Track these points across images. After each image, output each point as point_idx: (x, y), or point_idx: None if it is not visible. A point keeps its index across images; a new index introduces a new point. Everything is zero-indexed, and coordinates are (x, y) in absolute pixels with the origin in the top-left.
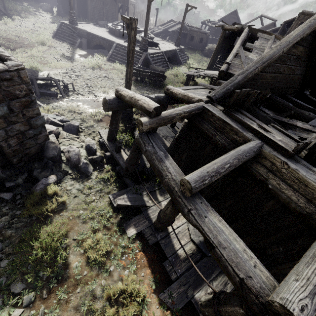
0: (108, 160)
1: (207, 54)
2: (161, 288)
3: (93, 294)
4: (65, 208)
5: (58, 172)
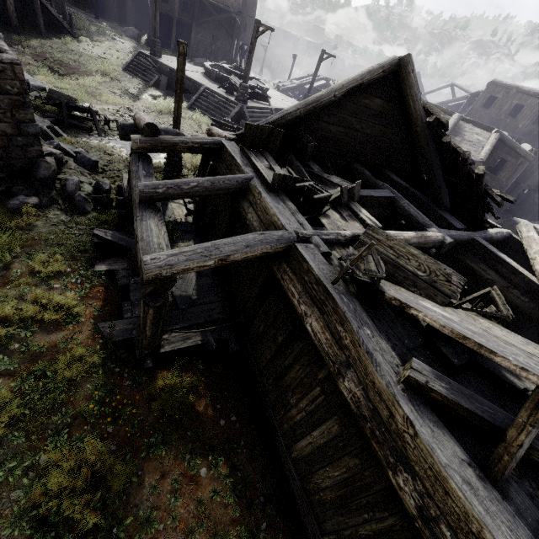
0: (119, 205)
1: None
2: (105, 319)
3: (22, 296)
4: (36, 230)
5: (44, 196)
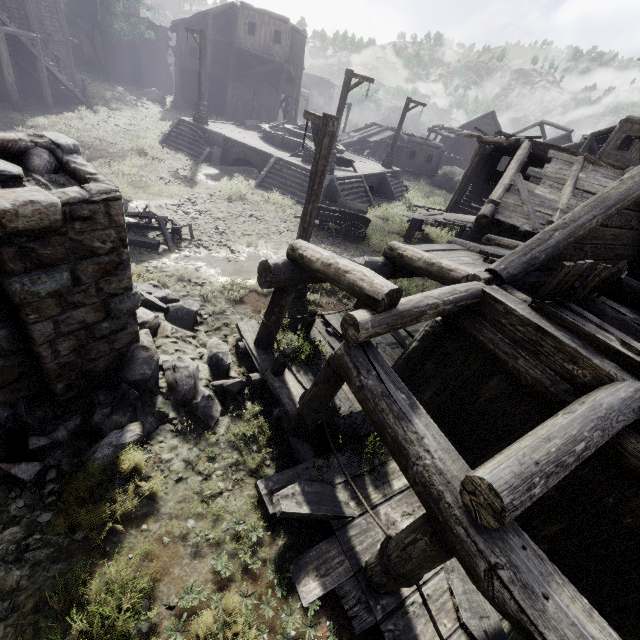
0: (254, 390)
1: (441, 182)
2: None
3: None
4: (155, 510)
5: (146, 415)
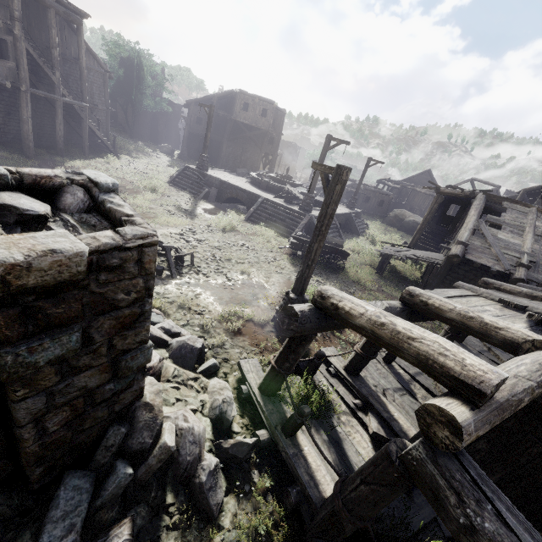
0: (261, 452)
1: (393, 222)
2: None
3: None
4: None
5: (138, 504)
